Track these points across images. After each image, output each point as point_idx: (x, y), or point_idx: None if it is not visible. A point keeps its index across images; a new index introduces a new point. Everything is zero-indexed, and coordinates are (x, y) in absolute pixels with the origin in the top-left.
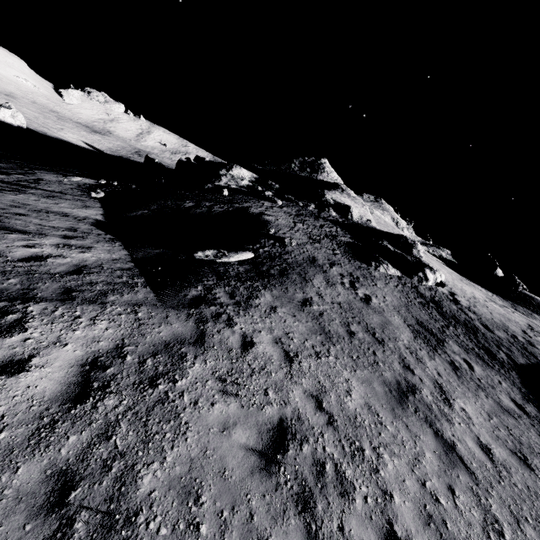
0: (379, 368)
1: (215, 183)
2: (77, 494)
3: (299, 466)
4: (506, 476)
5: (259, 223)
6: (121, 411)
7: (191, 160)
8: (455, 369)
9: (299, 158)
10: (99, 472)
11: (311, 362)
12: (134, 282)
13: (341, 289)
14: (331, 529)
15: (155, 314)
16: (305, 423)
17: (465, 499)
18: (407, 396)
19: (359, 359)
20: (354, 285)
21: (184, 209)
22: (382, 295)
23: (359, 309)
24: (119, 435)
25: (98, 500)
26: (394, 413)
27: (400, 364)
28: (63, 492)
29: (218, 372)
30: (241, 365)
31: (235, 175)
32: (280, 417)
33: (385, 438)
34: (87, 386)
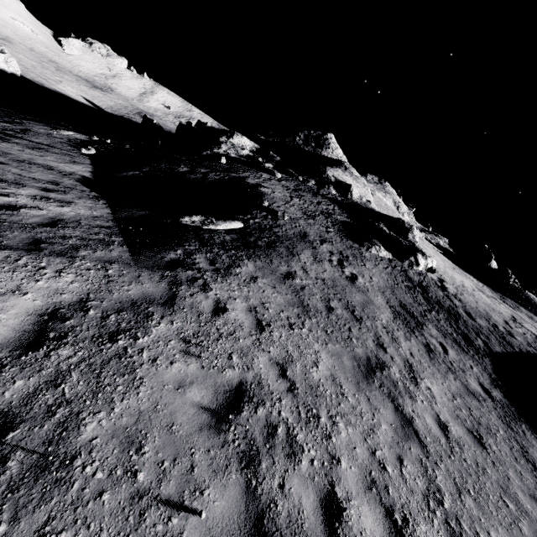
0: (351, 343)
1: (214, 150)
2: (15, 434)
3: (251, 426)
4: (458, 452)
5: (254, 194)
6: (75, 361)
7: (191, 124)
8: (429, 351)
9: (305, 131)
10: (42, 416)
11: (283, 332)
12: (111, 240)
13: (328, 266)
14: (271, 486)
15: (127, 272)
16: (264, 388)
17: (412, 469)
18: (374, 371)
19: (333, 333)
20: (342, 263)
21: (177, 174)
22: (369, 276)
23: (342, 286)
24: (68, 384)
25: (36, 442)
26: (358, 387)
27: (374, 341)
28: (1, 432)
29: (183, 333)
30: (209, 329)
31: (236, 144)
32: (240, 380)
33: (344, 408)
34: (42, 335)
